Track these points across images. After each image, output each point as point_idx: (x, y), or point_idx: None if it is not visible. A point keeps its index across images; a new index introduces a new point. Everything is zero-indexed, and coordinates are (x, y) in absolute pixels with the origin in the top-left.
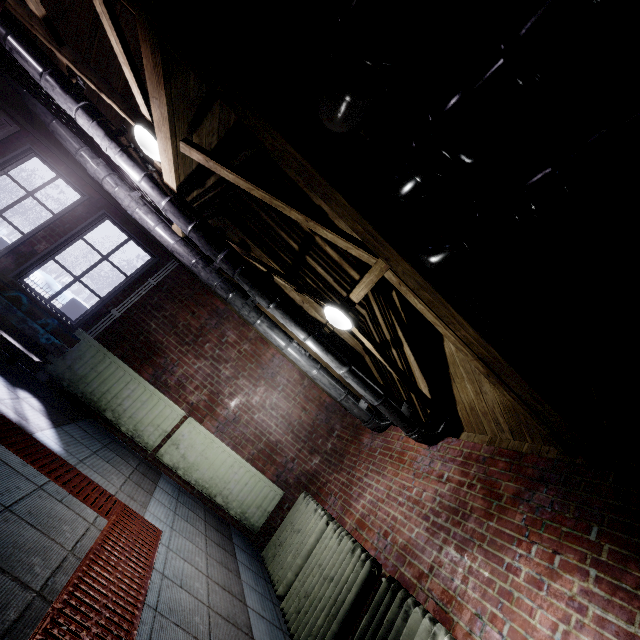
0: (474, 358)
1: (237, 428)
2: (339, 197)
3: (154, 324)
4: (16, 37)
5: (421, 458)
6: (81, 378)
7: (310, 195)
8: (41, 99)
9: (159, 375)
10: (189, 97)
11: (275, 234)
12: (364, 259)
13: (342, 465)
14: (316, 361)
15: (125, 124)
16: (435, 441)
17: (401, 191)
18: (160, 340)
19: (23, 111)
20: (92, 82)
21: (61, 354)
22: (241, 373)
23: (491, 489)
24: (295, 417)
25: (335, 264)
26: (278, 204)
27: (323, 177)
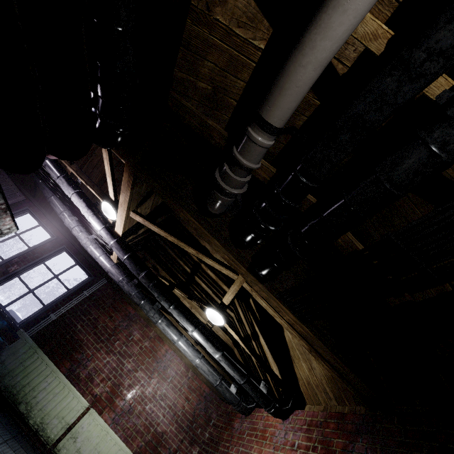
0: (300, 338)
1: (130, 419)
2: (216, 241)
3: (80, 325)
4: (51, 160)
5: (278, 432)
6: (9, 372)
7: (199, 240)
8: (50, 186)
9: (74, 369)
10: (141, 192)
11: (176, 262)
12: (230, 276)
13: (217, 452)
14: (199, 352)
15: (93, 199)
16: (287, 415)
17: (245, 240)
18: (81, 338)
19: (31, 190)
20: (84, 180)
21: (0, 350)
22: (140, 366)
23: (328, 447)
24: (180, 407)
25: (213, 281)
26: (182, 244)
27: (208, 232)
